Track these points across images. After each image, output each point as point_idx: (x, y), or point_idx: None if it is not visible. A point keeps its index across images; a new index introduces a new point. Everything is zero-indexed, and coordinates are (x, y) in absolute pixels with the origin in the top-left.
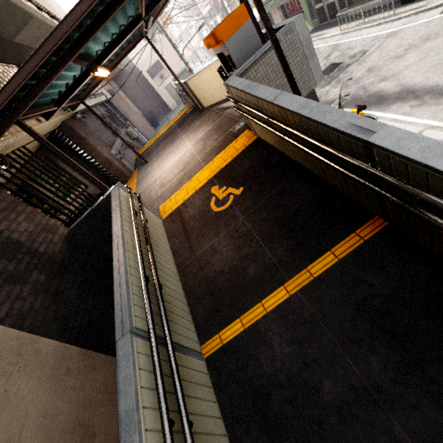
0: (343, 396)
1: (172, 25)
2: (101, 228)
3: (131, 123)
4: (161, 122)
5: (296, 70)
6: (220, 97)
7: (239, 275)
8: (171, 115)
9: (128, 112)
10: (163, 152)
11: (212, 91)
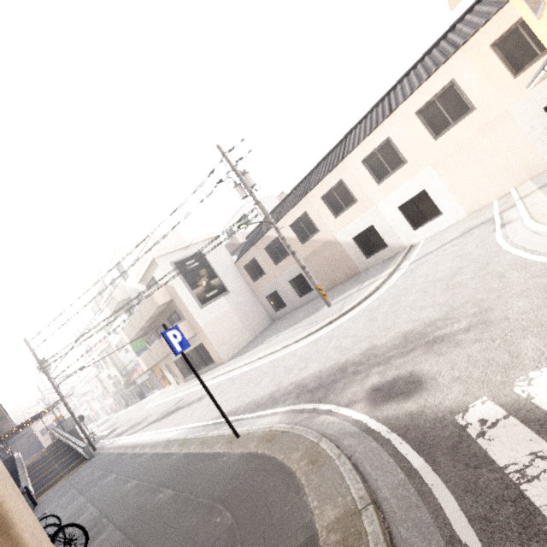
0: (45, 458)
1: None
2: (5, 465)
3: None
4: None
5: (70, 424)
6: None
7: (39, 458)
8: None
9: None
10: None
11: None
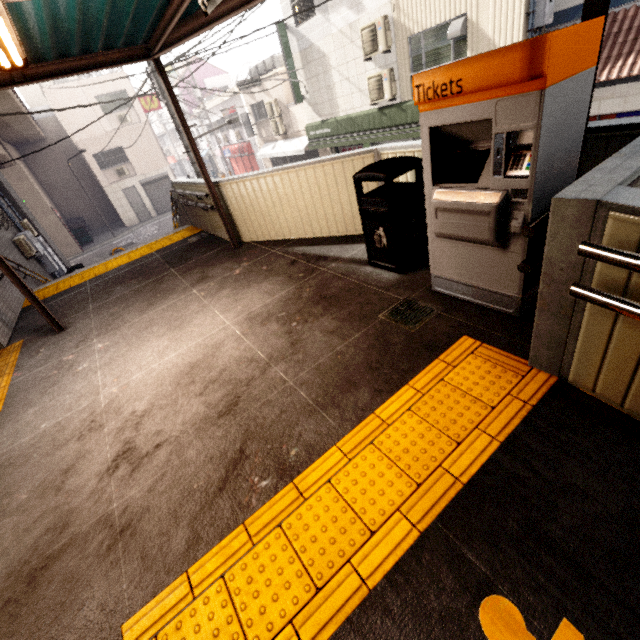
0: None
1: (150, 119)
2: None
3: (33, 224)
4: (99, 240)
5: None
6: (292, 232)
7: None
8: (123, 233)
9: (30, 204)
10: (124, 315)
11: (279, 216)
